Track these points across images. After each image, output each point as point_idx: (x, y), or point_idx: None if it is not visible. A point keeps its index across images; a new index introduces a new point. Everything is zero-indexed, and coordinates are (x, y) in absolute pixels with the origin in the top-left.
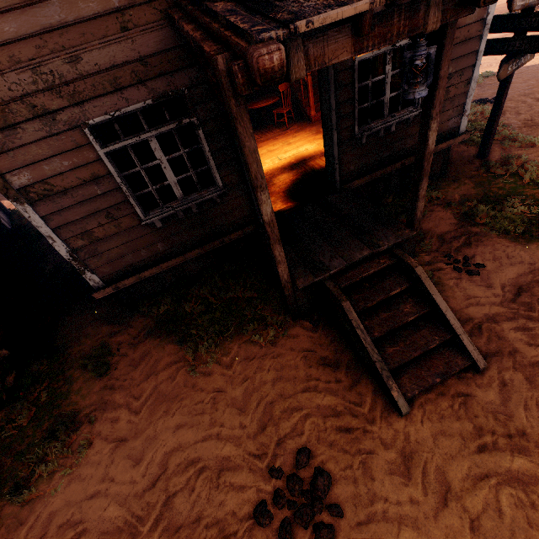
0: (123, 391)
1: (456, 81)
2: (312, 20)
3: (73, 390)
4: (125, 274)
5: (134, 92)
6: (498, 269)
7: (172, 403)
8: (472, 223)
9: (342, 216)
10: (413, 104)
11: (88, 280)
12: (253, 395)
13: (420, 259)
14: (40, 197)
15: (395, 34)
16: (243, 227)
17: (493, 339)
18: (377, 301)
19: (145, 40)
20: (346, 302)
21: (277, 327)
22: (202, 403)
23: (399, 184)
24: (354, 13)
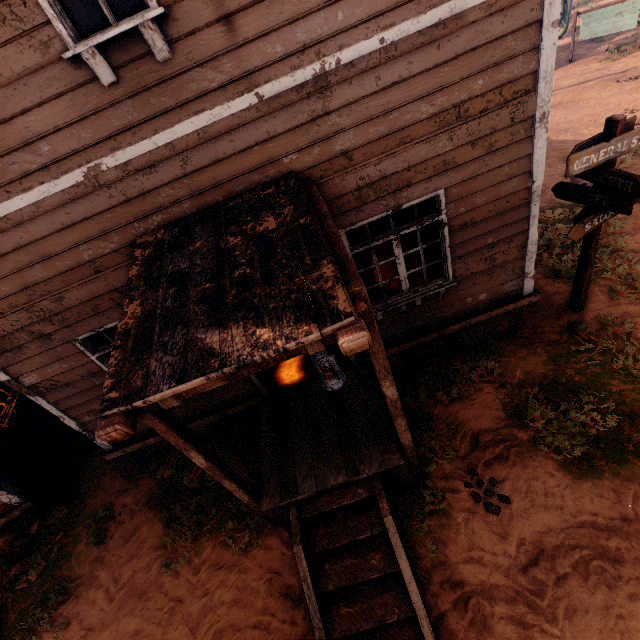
0: (109, 568)
1: (502, 248)
2: (148, 400)
3: (76, 552)
4: (133, 438)
5: (115, 311)
6: (525, 513)
7: (139, 600)
8: (521, 423)
9: (342, 410)
10: (445, 276)
11: (99, 444)
12: (208, 615)
13: (439, 468)
14: (48, 390)
15: (272, 361)
16: (247, 400)
17: (476, 625)
18: (342, 544)
19: (117, 277)
20: (299, 546)
21: (254, 532)
22: (161, 611)
23: (447, 345)
24: (192, 386)
